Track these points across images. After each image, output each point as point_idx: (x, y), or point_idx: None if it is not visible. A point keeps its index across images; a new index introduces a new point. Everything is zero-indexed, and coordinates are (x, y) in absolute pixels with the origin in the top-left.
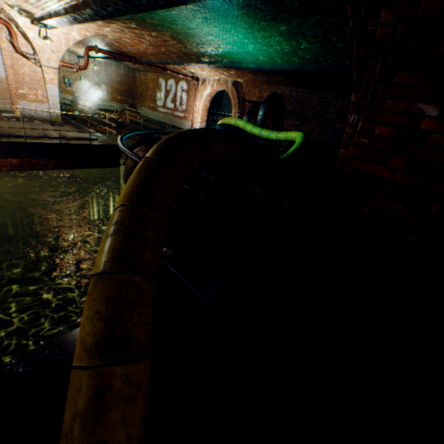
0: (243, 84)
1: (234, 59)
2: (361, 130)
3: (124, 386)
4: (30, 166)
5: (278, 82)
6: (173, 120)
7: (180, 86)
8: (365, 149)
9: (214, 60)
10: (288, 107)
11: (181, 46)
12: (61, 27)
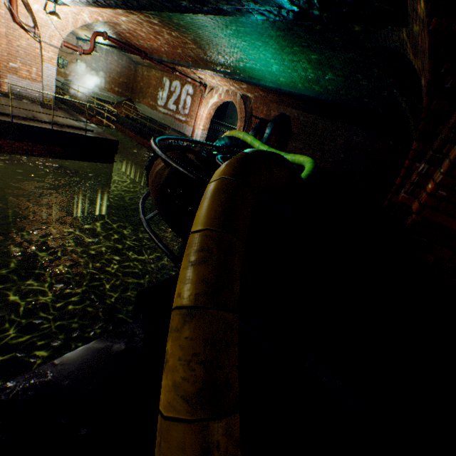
0: (252, 99)
1: (254, 75)
2: (440, 183)
3: (228, 443)
4: (13, 149)
5: (288, 104)
6: (173, 122)
7: (185, 89)
8: (441, 201)
9: (232, 71)
10: (295, 130)
11: (200, 52)
12: (74, 6)
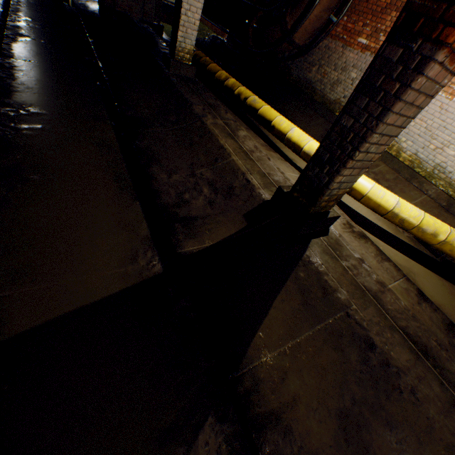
0: None
1: None
2: None
3: None
4: None
5: None
6: None
7: None
8: None
9: None
10: None
11: None
12: None
